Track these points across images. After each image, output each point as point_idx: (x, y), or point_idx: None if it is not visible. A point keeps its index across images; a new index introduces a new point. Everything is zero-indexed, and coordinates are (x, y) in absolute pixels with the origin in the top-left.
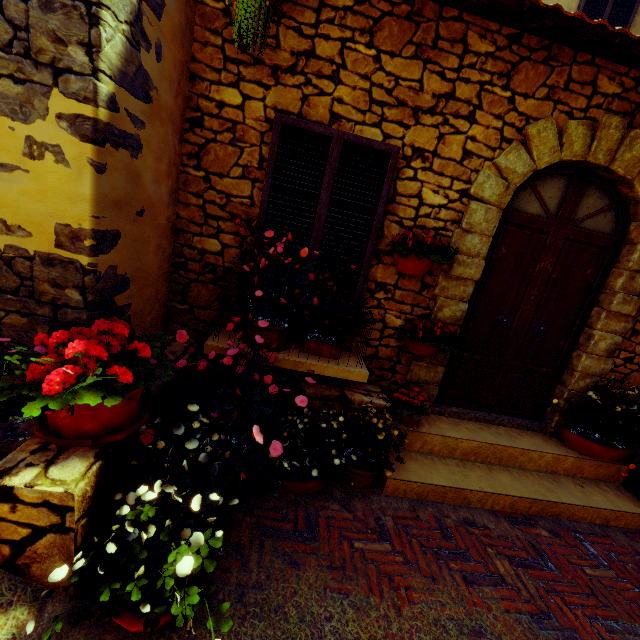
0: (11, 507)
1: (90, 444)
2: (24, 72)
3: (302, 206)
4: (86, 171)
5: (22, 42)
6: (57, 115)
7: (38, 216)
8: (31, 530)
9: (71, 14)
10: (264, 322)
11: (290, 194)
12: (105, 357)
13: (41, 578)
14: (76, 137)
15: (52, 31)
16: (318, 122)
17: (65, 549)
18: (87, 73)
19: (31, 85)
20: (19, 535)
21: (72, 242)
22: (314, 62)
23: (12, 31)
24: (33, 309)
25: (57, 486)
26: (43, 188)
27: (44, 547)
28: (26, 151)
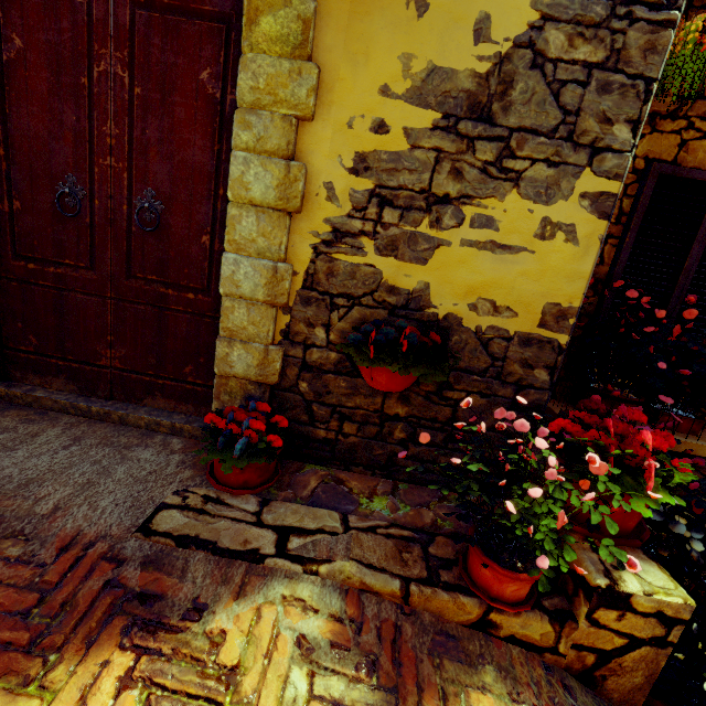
0: (618, 615)
1: (639, 544)
2: (560, 155)
3: (663, 262)
4: (593, 248)
5: (567, 126)
6: (580, 194)
7: (529, 296)
8: (626, 641)
9: (626, 93)
10: (663, 396)
11: (653, 249)
12: (666, 450)
13: (610, 692)
14: (593, 215)
15: (601, 112)
16: (694, 168)
17: (653, 664)
18: (625, 150)
19: (563, 167)
20: (611, 645)
21: (556, 321)
22: (700, 104)
23: (560, 116)
24: (494, 390)
25: (673, 596)
26: (543, 268)
27: (631, 660)
28: (537, 232)
